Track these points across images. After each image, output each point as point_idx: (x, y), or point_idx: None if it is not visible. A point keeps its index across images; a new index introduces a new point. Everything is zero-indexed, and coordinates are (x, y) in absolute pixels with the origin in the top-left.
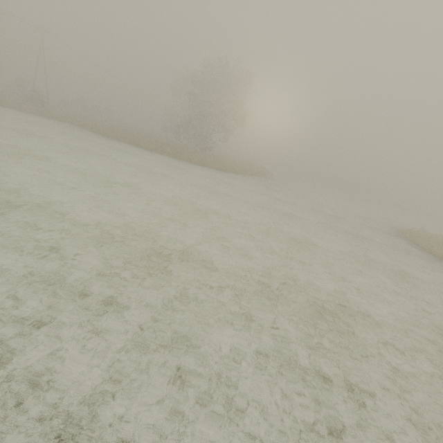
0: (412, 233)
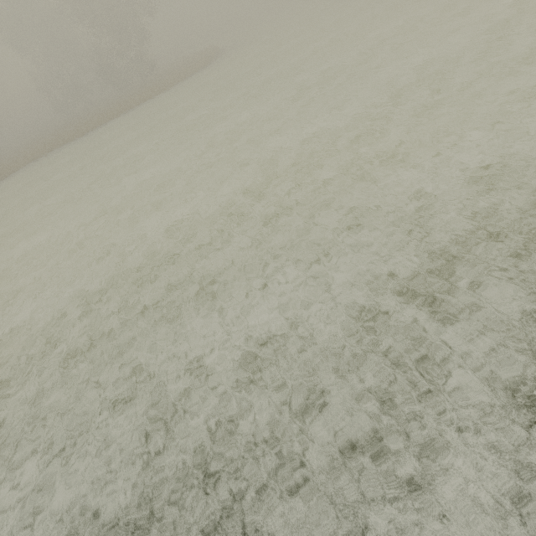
0: None
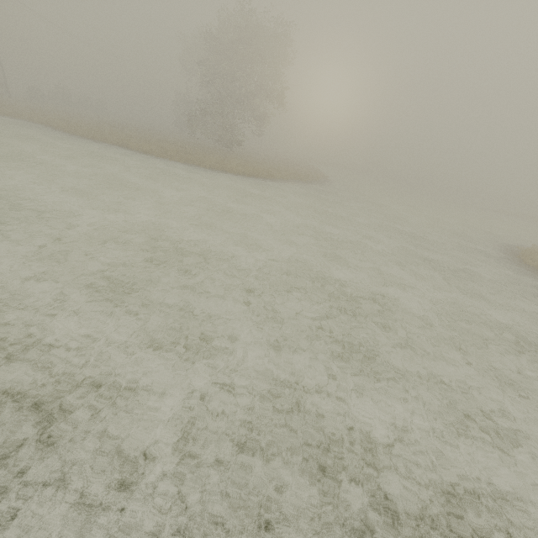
0: (536, 255)
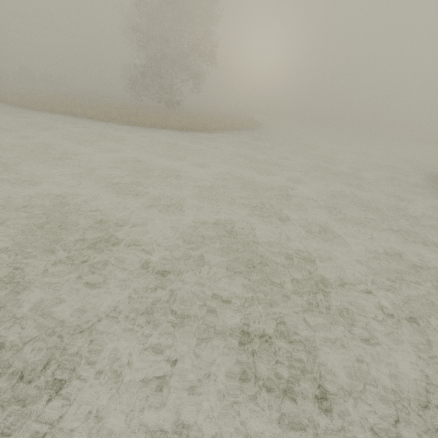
0: None
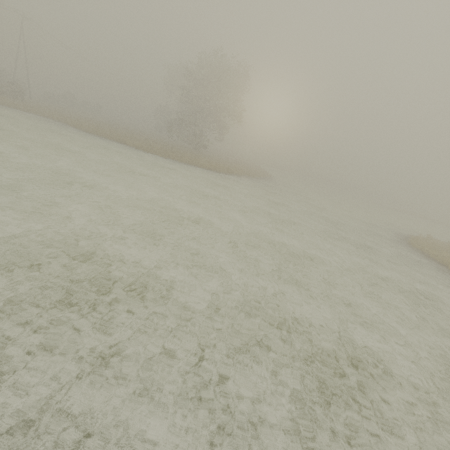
0: (421, 241)
